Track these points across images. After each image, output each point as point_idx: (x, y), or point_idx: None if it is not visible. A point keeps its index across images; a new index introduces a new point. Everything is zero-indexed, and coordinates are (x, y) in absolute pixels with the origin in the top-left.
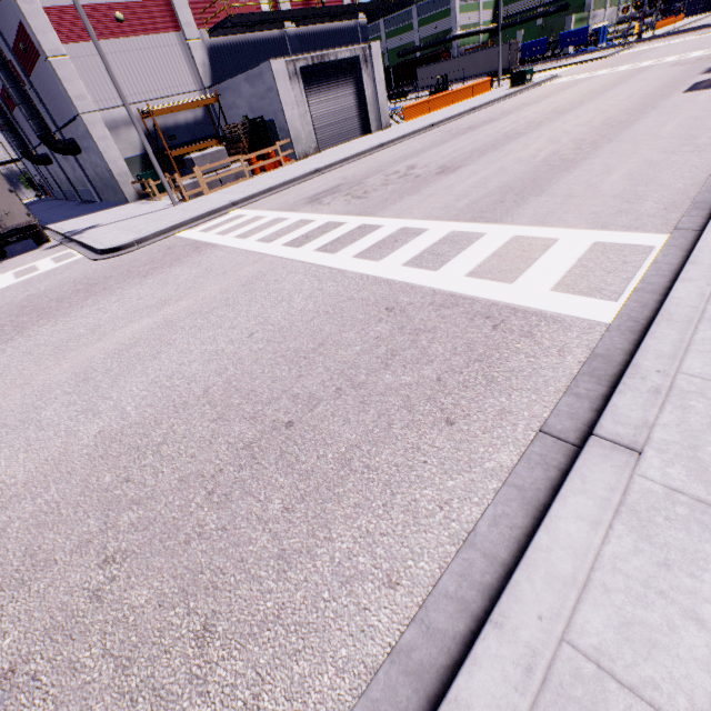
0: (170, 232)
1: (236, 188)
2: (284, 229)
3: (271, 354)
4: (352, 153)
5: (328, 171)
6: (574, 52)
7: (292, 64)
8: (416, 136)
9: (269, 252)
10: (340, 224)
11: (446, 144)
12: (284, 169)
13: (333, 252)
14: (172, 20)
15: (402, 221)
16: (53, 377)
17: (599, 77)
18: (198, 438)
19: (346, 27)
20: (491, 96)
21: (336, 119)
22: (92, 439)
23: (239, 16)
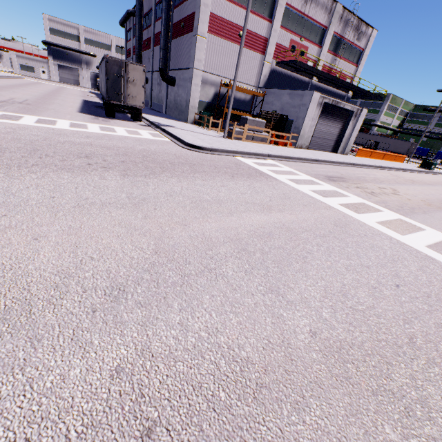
0: (230, 153)
1: (262, 146)
2: (327, 191)
3: None
4: (337, 160)
5: (323, 164)
6: None
7: (322, 99)
8: (371, 168)
9: (332, 205)
10: (378, 210)
11: (406, 185)
12: (290, 149)
13: (400, 233)
14: (263, 48)
15: (441, 233)
16: (208, 230)
17: None
18: None
19: (340, 94)
20: (408, 166)
21: (324, 136)
22: (310, 339)
23: (300, 62)
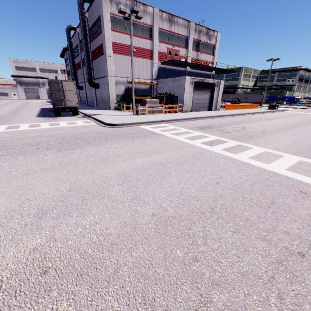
0: (136, 124)
1: (159, 115)
2: (195, 136)
3: (242, 198)
4: (209, 115)
5: (199, 119)
6: (287, 104)
7: (192, 79)
8: (234, 116)
9: (195, 144)
10: (226, 141)
11: (254, 122)
12: (178, 114)
13: (234, 153)
14: (150, 56)
15: (263, 148)
16: (106, 173)
17: (310, 114)
18: (231, 242)
19: (207, 73)
20: (260, 110)
21: (200, 102)
22: (150, 218)
23: (175, 60)
